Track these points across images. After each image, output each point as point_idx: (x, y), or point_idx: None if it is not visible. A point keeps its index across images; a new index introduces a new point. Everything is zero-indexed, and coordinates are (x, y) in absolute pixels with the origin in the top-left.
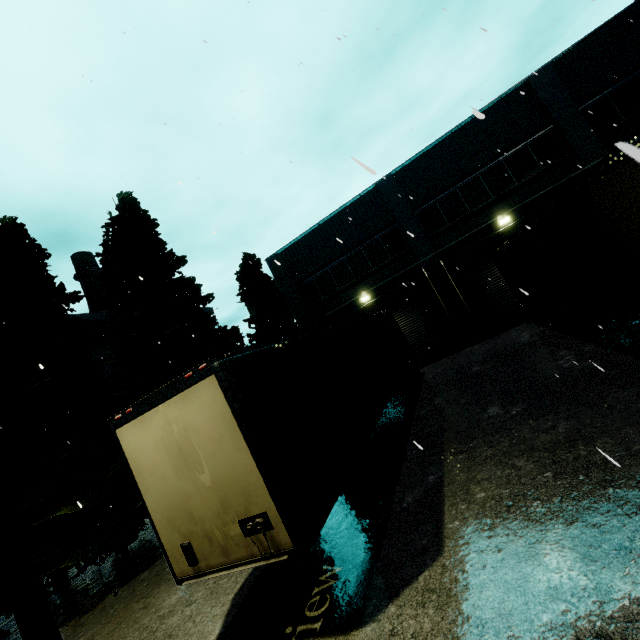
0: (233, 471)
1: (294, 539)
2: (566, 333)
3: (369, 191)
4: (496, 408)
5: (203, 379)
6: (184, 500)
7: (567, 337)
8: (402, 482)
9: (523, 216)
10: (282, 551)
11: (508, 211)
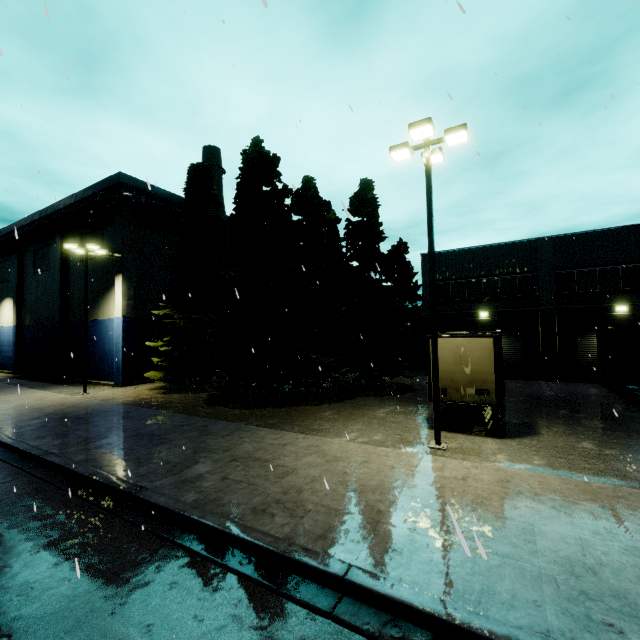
0: (482, 372)
1: (497, 402)
2: (624, 399)
3: (528, 241)
4: (566, 411)
5: (487, 338)
6: (452, 374)
7: (623, 400)
8: (508, 417)
9: (637, 312)
10: (489, 404)
11: (628, 303)
